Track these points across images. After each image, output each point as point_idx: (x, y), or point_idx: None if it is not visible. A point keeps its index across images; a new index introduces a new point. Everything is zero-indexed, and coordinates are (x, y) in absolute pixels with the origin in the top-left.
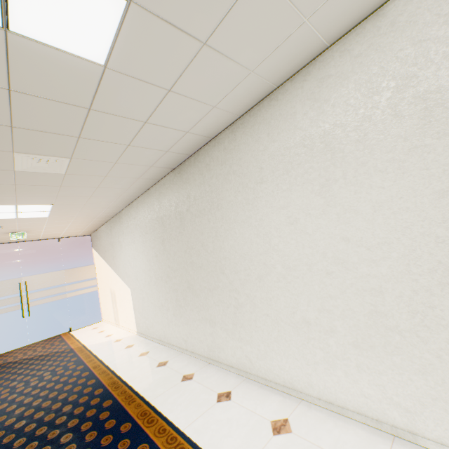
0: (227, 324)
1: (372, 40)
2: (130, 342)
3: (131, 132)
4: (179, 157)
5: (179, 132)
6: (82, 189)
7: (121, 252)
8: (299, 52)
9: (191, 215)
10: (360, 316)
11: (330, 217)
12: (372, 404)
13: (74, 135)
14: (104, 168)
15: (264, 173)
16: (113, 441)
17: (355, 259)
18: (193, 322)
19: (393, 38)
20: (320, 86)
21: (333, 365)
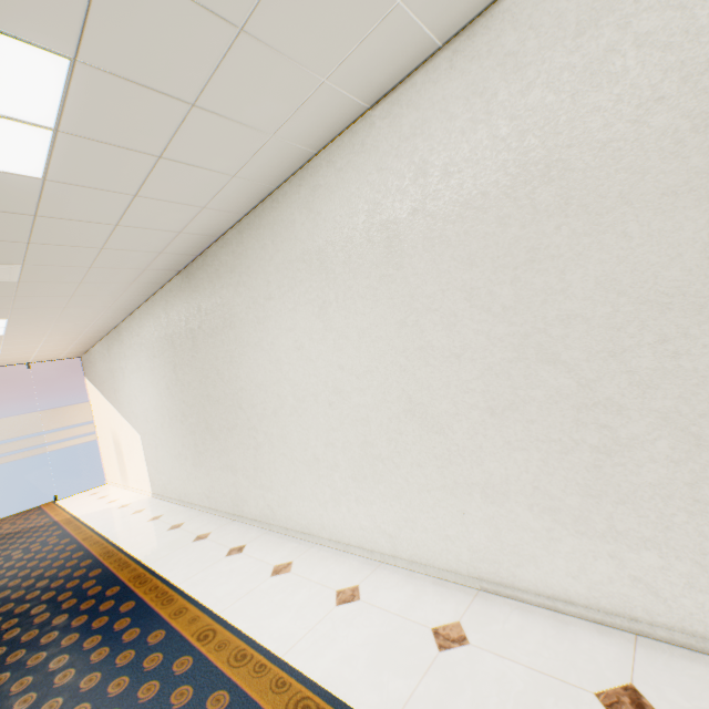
0: (249, 470)
1: (349, 156)
2: (141, 507)
3: (101, 235)
4: (182, 258)
5: (169, 232)
6: (49, 298)
7: (125, 384)
8: (284, 158)
9: (204, 334)
10: (355, 447)
11: (329, 343)
12: (368, 536)
13: (22, 240)
14: (75, 273)
15: (272, 288)
16: (95, 604)
17: (349, 389)
18: (215, 472)
19: (364, 160)
20: (314, 196)
21: (339, 501)
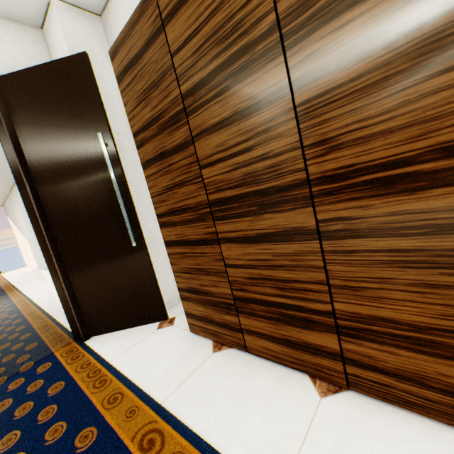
0: None
1: None
2: (30, 272)
3: None
4: None
5: None
6: None
7: (19, 220)
8: None
9: None
10: None
11: None
12: None
13: None
14: None
15: None
16: None
17: None
18: None
19: None
20: None
21: None
